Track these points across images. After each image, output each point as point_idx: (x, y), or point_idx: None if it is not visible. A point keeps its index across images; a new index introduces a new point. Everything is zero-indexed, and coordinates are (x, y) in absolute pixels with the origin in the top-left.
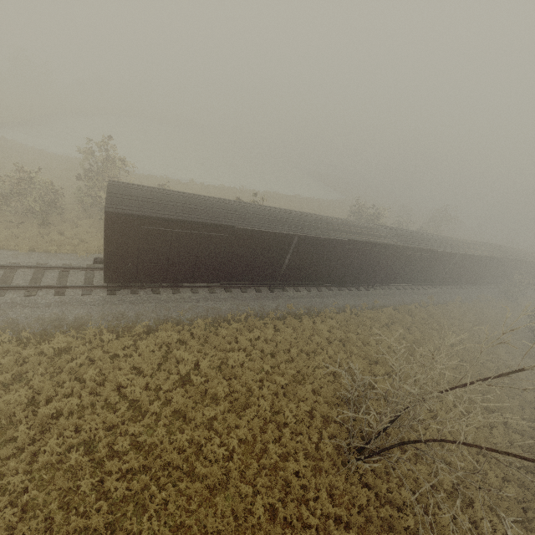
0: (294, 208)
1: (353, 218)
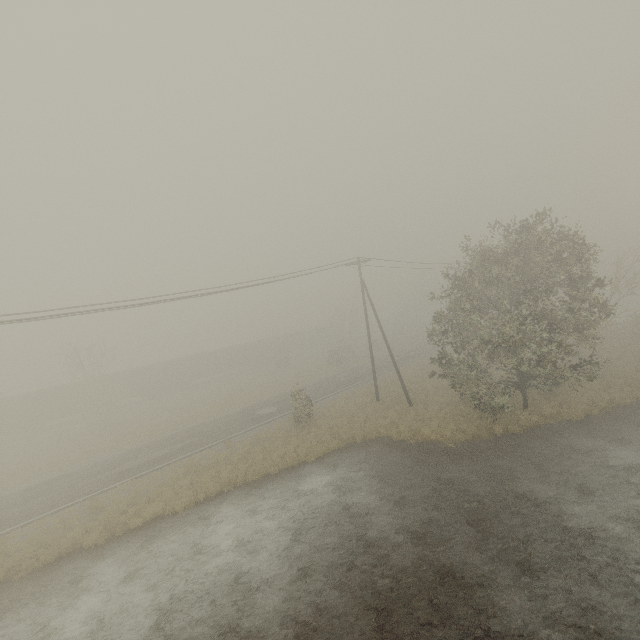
0: None
1: None
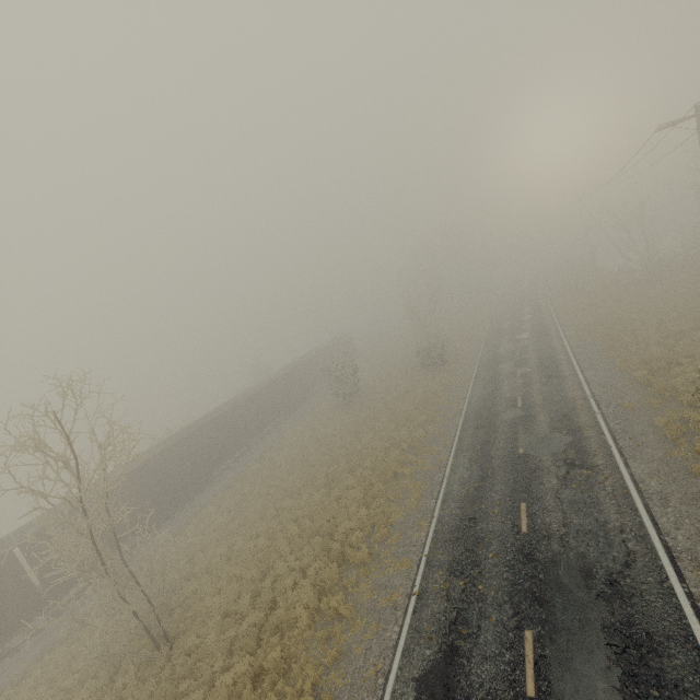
0: None
1: None
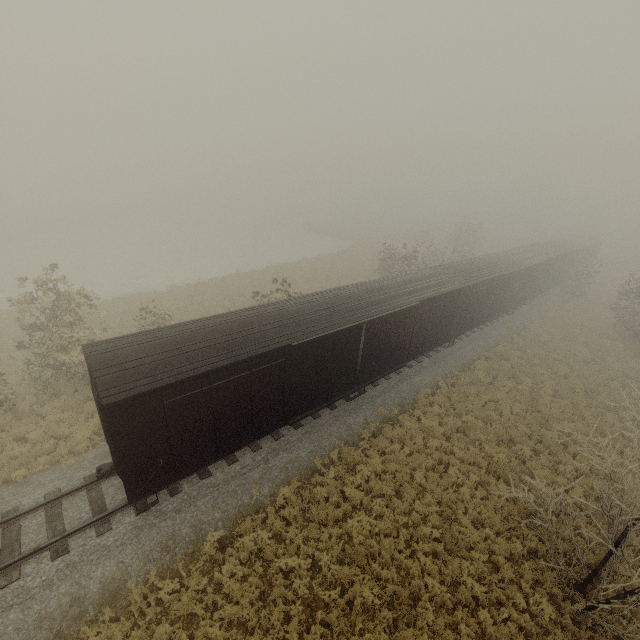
0: (310, 276)
1: (385, 266)
